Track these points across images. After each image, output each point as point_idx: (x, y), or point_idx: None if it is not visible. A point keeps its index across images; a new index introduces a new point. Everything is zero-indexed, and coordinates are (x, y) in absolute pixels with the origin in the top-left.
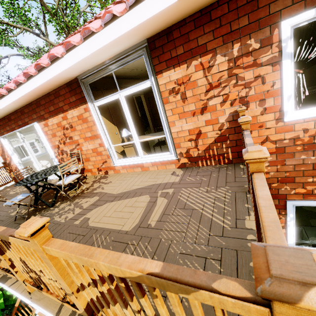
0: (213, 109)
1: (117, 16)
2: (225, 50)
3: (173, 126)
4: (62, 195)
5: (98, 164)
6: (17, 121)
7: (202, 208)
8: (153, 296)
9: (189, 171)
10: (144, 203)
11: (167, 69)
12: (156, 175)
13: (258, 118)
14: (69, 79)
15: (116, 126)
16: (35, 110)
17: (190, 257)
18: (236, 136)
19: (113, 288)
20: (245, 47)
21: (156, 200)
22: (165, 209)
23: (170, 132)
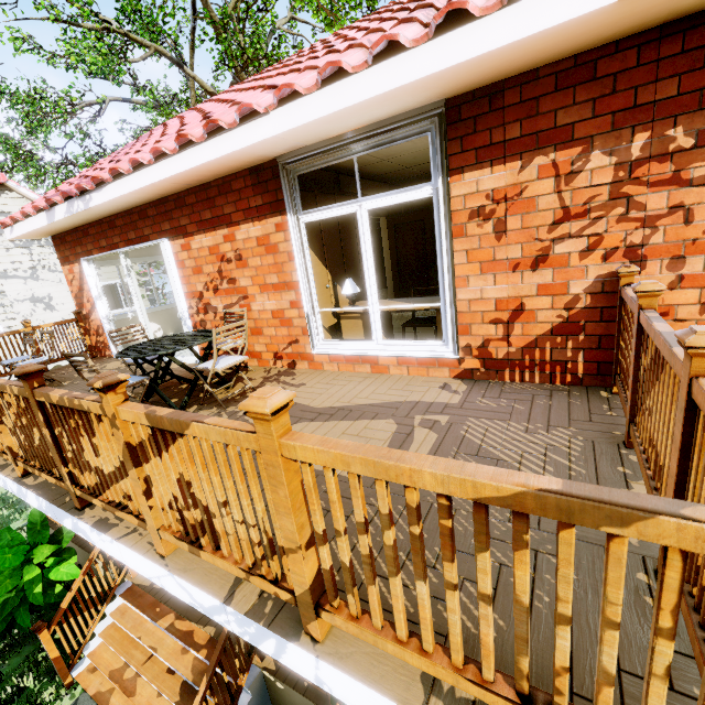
0: (561, 263)
1: (395, 47)
2: (615, 142)
3: (462, 287)
4: (205, 392)
5: (279, 345)
6: (127, 232)
7: (519, 460)
8: (518, 546)
9: (481, 386)
10: (385, 434)
11: (475, 166)
12: (405, 385)
13: (662, 295)
14: (260, 161)
15: (329, 272)
16: (171, 214)
17: (501, 545)
18: (602, 327)
19: (417, 532)
20: (660, 142)
21: (413, 432)
22: (435, 451)
23: (453, 298)
